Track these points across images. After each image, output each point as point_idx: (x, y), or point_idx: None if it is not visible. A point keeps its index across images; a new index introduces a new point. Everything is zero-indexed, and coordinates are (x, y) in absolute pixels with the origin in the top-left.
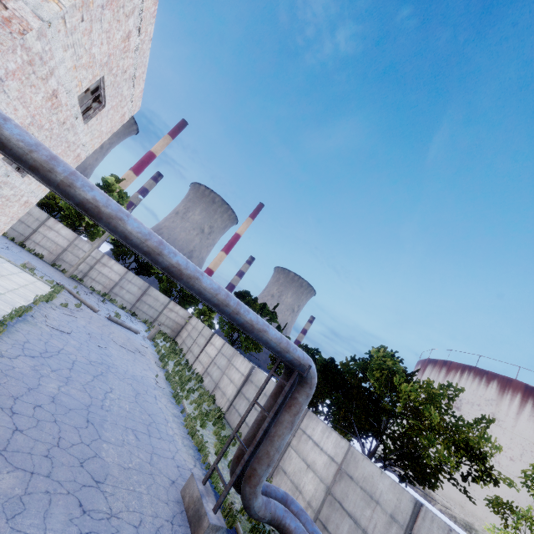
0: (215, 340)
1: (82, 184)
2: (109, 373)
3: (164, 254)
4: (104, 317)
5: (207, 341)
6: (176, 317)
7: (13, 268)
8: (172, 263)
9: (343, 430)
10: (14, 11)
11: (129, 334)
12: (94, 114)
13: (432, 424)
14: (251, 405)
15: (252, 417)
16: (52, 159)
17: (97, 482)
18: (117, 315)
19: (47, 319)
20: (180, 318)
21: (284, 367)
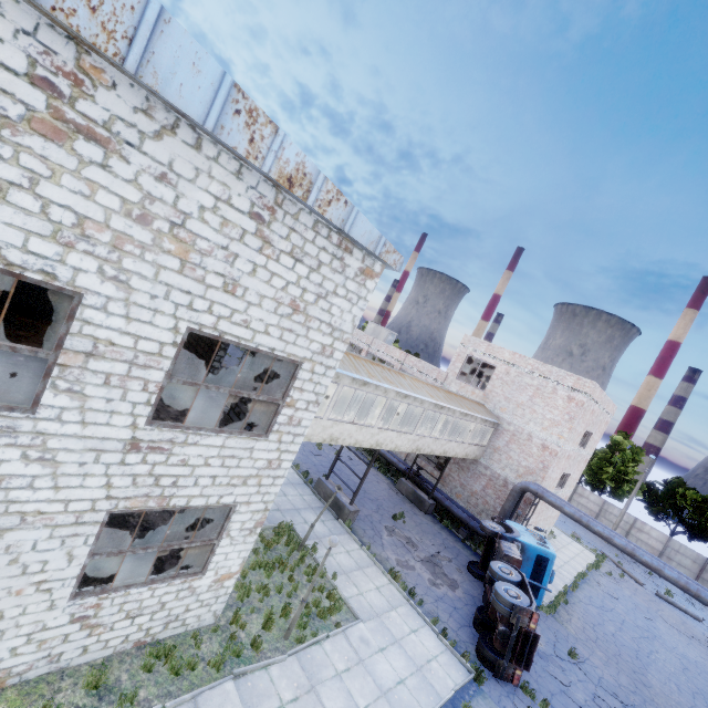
0: None
1: (592, 525)
2: (655, 640)
3: (636, 555)
4: (651, 592)
5: None
6: None
7: (566, 538)
8: (642, 560)
9: None
10: (551, 448)
11: (685, 617)
12: (587, 440)
13: None
14: None
15: None
16: (580, 517)
17: (643, 684)
18: (667, 593)
19: (599, 584)
20: None
21: None
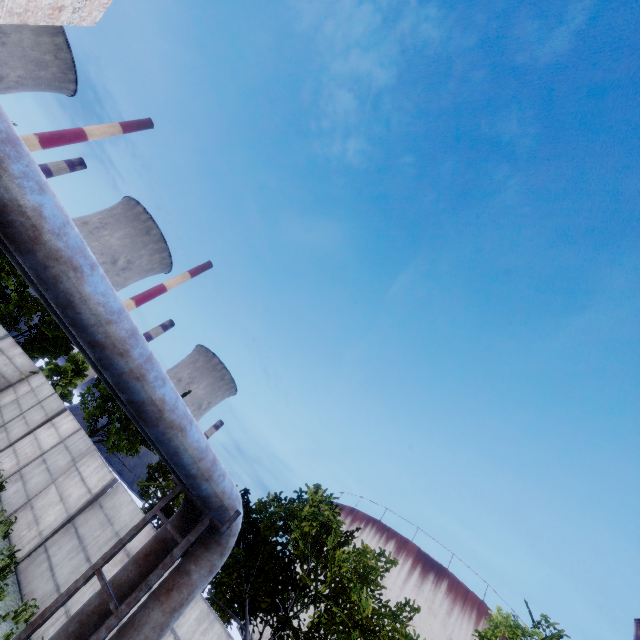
0: (63, 421)
1: None
2: None
3: (9, 169)
4: None
5: (46, 419)
6: (5, 365)
7: None
8: (21, 201)
9: (227, 610)
10: None
11: None
12: None
13: (359, 615)
14: (84, 579)
15: (74, 575)
16: None
17: None
18: None
19: None
20: (13, 369)
21: (182, 502)
